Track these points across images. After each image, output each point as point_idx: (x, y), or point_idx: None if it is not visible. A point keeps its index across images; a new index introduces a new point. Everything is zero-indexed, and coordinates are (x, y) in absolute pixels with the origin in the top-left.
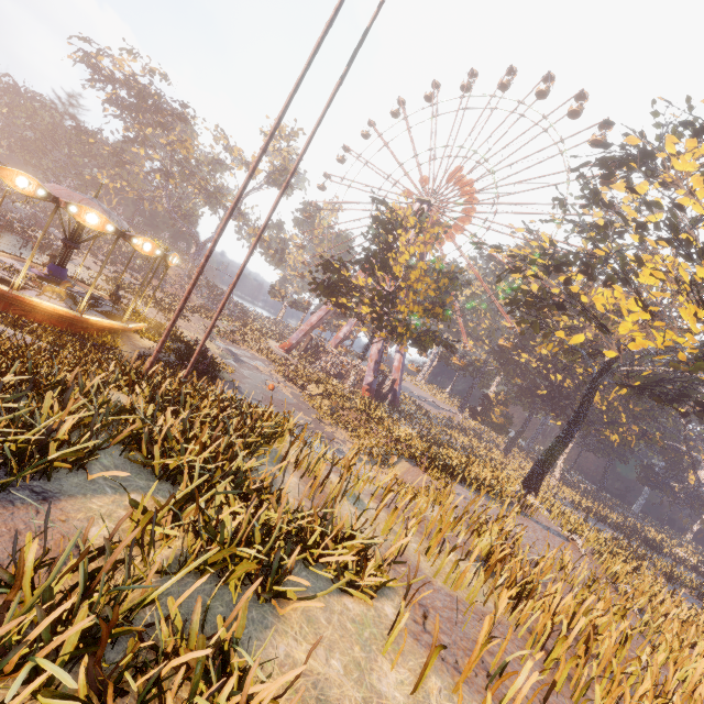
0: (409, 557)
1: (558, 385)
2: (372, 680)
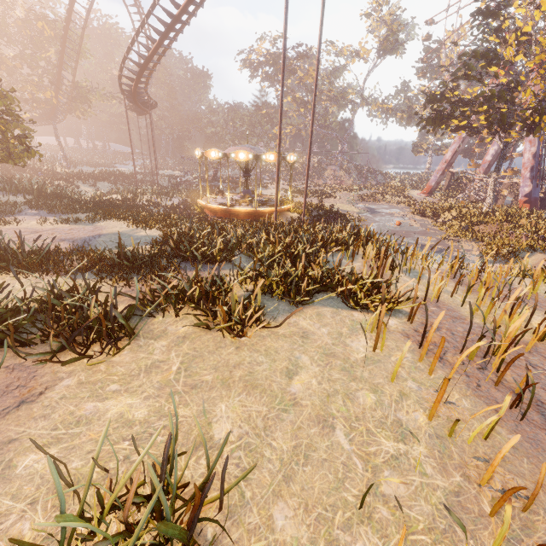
0: (450, 304)
1: None
2: (345, 340)
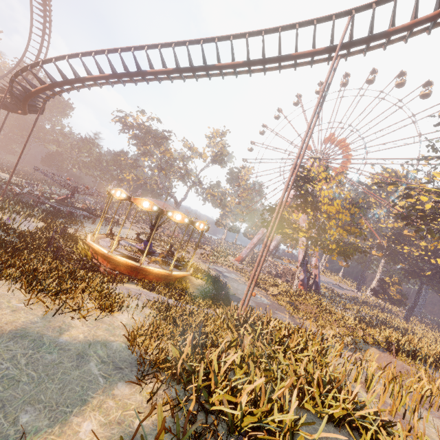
0: None
1: (439, 267)
2: None
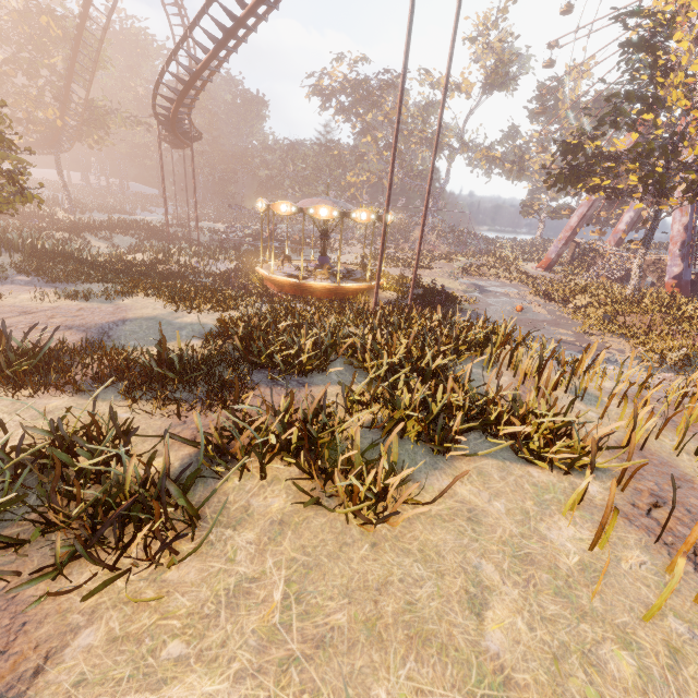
0: (659, 453)
1: None
2: (538, 526)
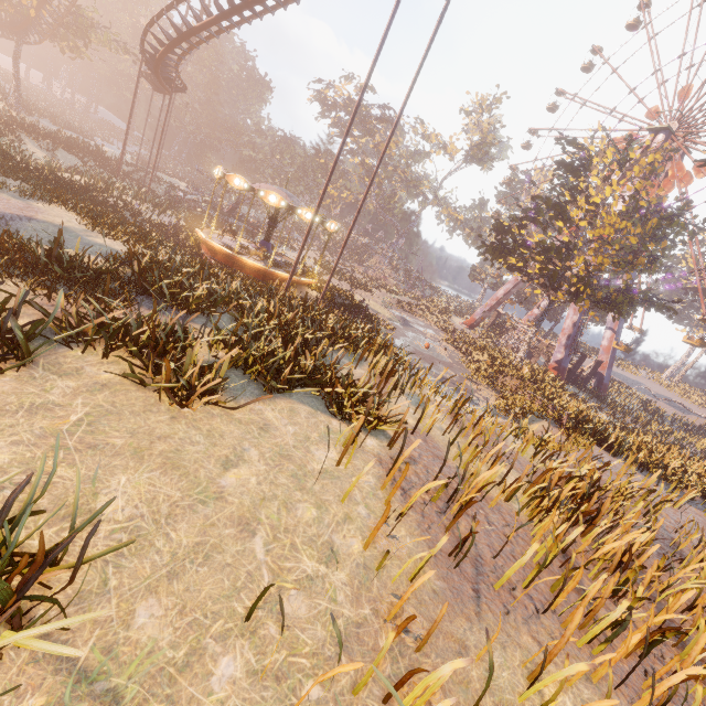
0: (438, 442)
1: None
2: (311, 446)
